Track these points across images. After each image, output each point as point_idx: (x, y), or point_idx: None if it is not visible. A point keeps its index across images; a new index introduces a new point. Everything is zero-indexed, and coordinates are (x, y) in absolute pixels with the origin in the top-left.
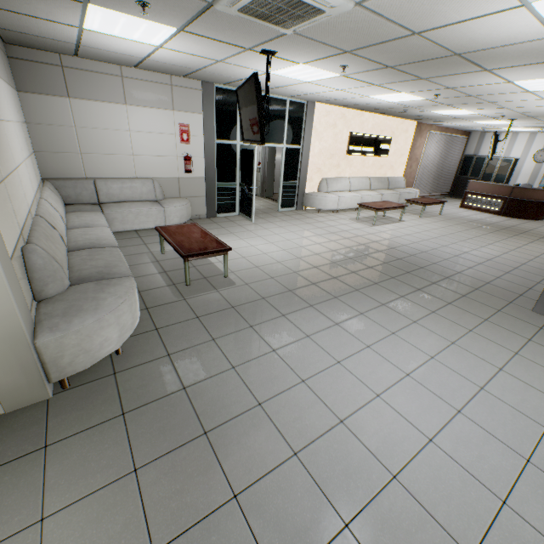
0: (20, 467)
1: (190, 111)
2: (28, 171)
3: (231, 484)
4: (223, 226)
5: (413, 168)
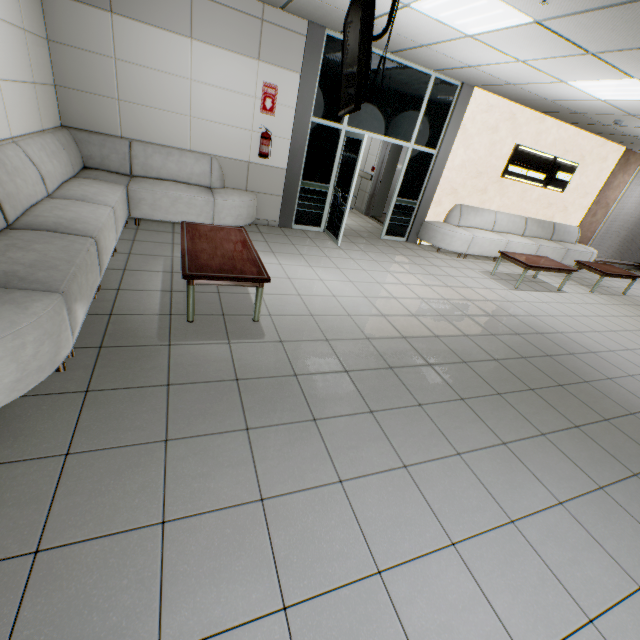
0: None
1: (283, 66)
2: (3, 97)
3: None
4: (293, 242)
5: (597, 217)
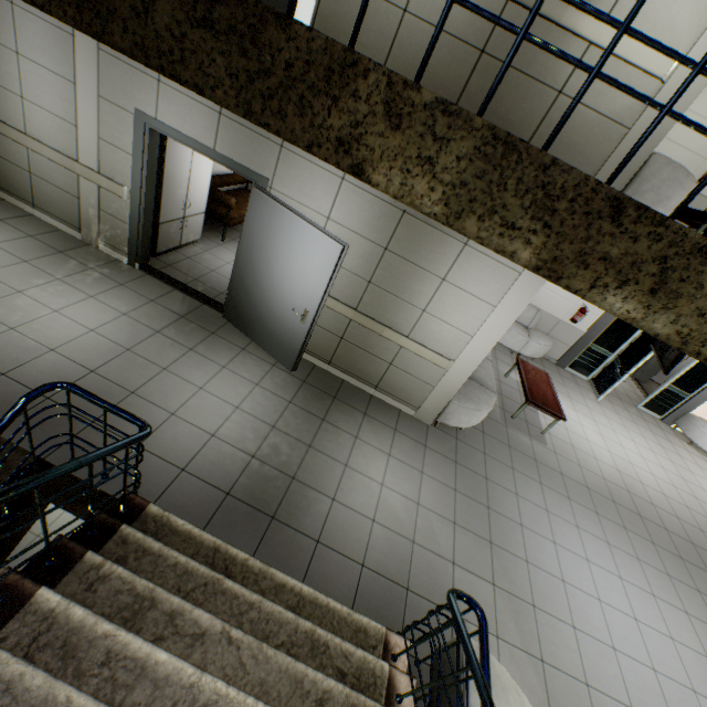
0: (417, 445)
1: None
2: None
3: (491, 536)
4: (564, 383)
5: None
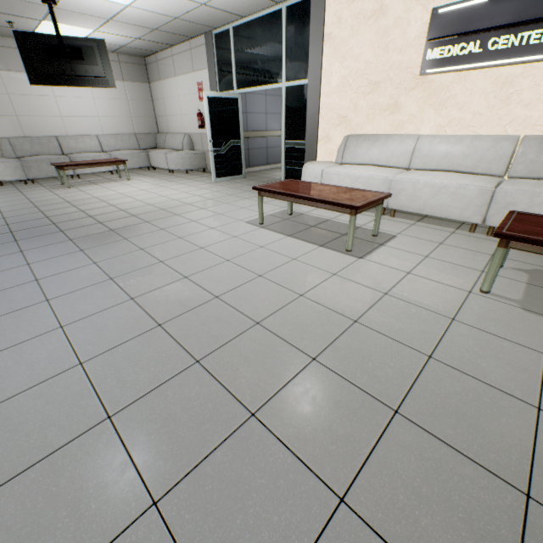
0: None
1: (202, 69)
2: (102, 122)
3: None
4: (193, 178)
5: None
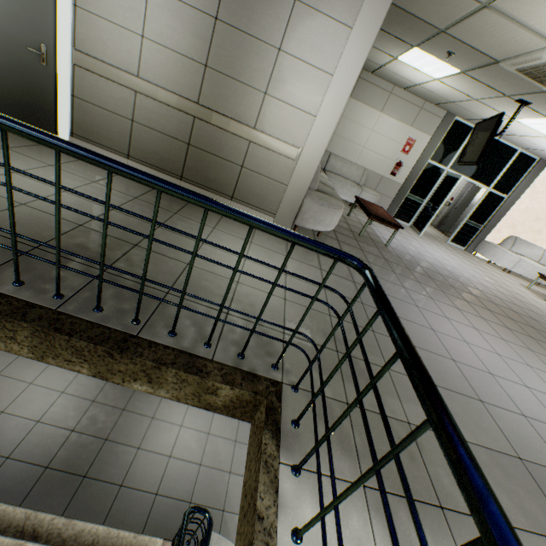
0: None
1: None
2: None
3: None
4: None
5: None
